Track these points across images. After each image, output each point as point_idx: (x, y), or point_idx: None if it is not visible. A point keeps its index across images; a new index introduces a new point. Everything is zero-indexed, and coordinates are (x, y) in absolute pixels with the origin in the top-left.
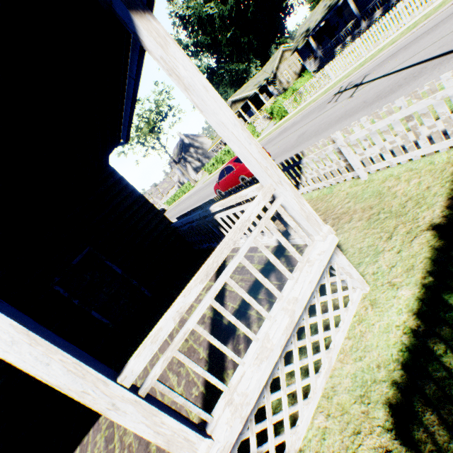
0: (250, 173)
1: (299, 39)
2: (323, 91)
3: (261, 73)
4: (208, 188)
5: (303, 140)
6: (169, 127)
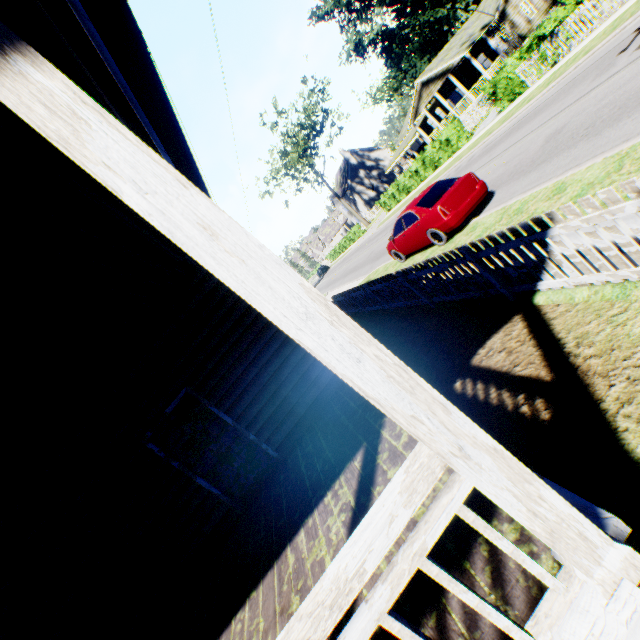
0: (445, 225)
1: None
2: (609, 26)
3: (475, 17)
4: (383, 238)
5: (556, 148)
6: (326, 145)
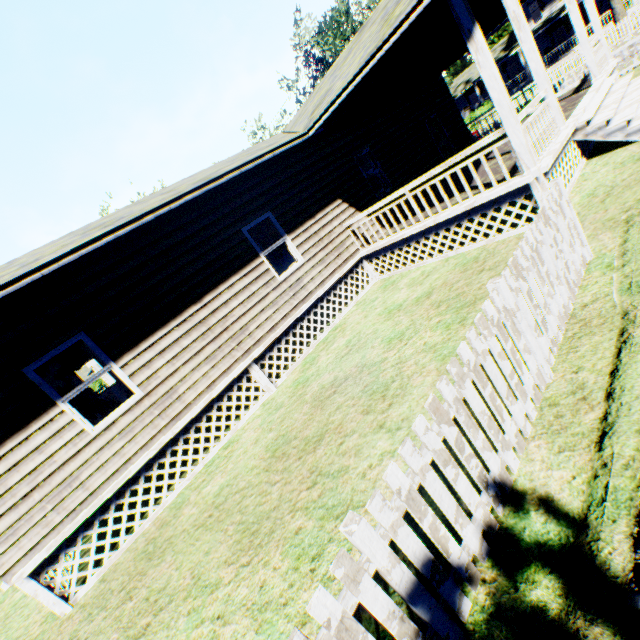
0: None
1: (457, 89)
2: None
3: None
4: None
5: None
6: None
